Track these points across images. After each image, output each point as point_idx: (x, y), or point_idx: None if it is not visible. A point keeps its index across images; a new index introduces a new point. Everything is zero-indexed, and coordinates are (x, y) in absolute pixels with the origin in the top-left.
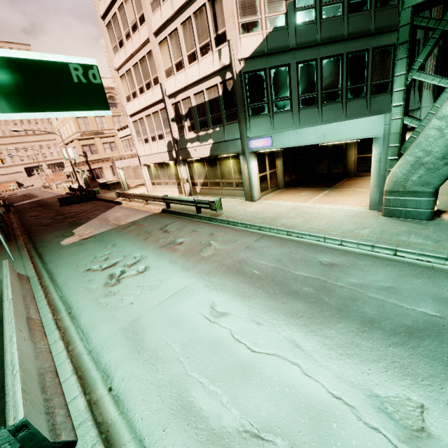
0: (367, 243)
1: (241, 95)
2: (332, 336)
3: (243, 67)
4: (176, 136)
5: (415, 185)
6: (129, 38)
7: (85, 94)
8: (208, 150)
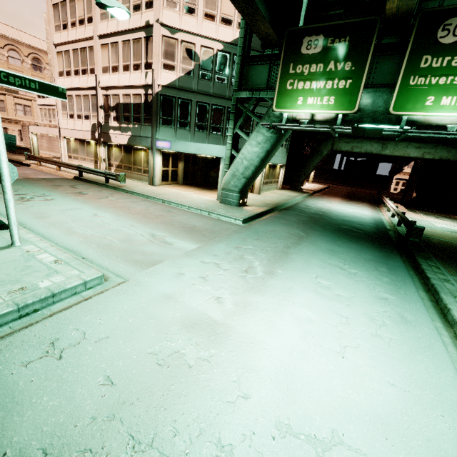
0: (198, 208)
1: (156, 108)
2: (151, 225)
3: (160, 90)
4: (101, 120)
5: (232, 186)
6: (74, 26)
7: (61, 95)
8: (126, 139)
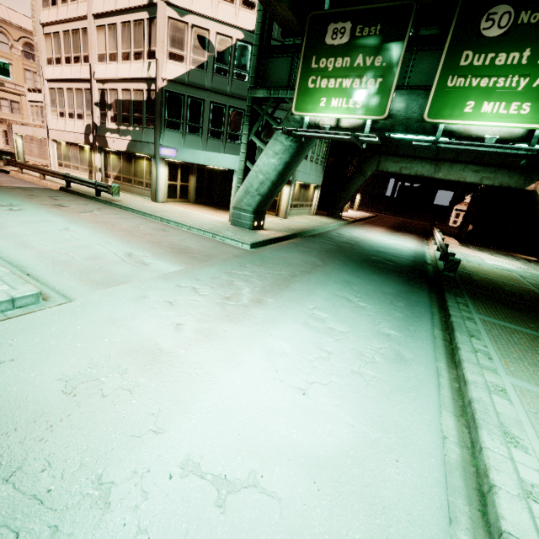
0: (201, 229)
1: (160, 107)
2: (133, 244)
3: (165, 86)
4: (97, 121)
5: (245, 205)
6: (65, 2)
7: (2, 71)
8: (125, 145)
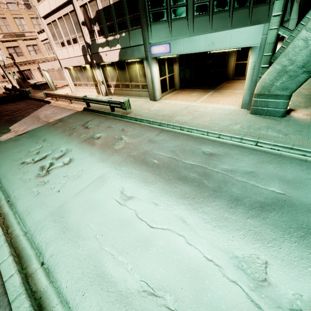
0: (238, 137)
1: None
2: (209, 212)
3: None
4: (88, 40)
5: (277, 89)
6: None
7: None
8: (117, 55)
